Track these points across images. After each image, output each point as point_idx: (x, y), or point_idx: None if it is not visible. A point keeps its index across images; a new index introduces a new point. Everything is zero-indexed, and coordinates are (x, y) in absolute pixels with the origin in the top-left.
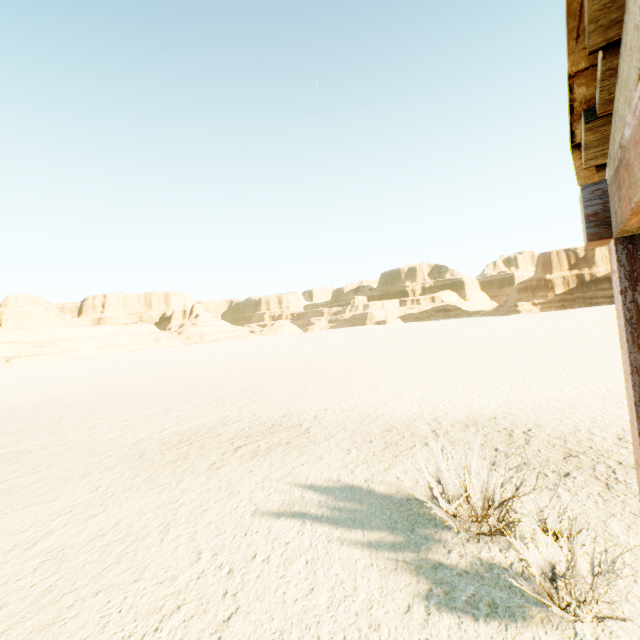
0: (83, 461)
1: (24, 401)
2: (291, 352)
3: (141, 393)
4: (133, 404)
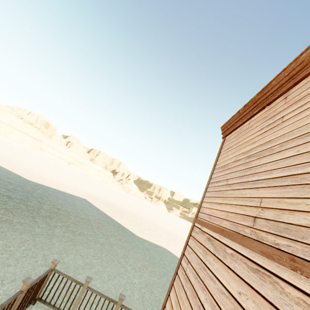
0: (179, 249)
1: (117, 203)
2: (179, 227)
3: (153, 223)
4: (159, 229)
